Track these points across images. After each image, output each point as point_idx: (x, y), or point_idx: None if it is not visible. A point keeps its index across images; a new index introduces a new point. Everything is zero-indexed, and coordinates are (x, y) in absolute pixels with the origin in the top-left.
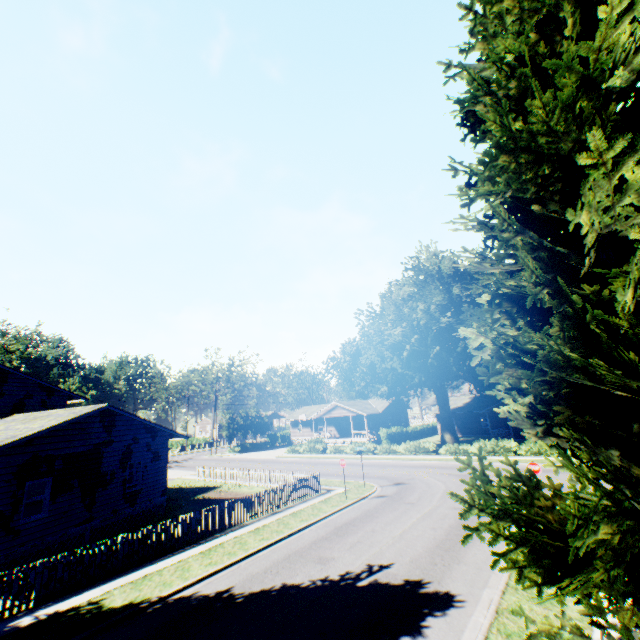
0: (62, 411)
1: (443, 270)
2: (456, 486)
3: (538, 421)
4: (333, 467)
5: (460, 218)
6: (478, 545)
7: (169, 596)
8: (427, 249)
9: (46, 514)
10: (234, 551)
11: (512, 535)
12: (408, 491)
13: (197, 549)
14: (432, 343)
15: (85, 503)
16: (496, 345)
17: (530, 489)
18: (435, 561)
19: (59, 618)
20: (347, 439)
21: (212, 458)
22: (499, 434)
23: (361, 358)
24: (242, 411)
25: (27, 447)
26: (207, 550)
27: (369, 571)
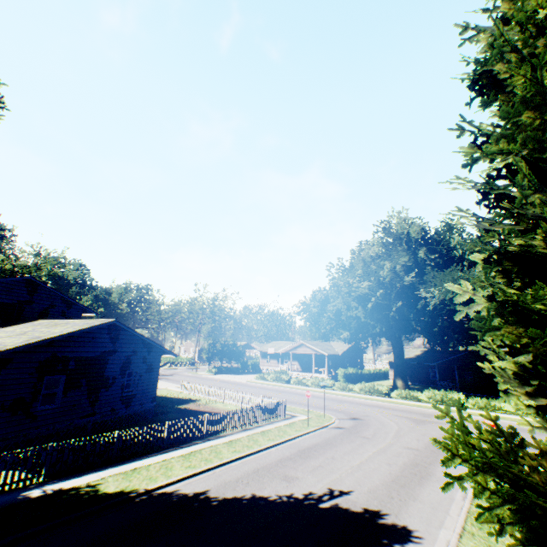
0: (78, 321)
1: (411, 234)
2: (408, 428)
3: (532, 381)
4: (296, 396)
5: (457, 179)
6: (432, 486)
7: (154, 490)
8: (398, 214)
9: (58, 405)
10: (210, 458)
11: (499, 491)
12: (364, 426)
13: (179, 452)
14: (395, 298)
15: (90, 400)
16: (491, 302)
17: (513, 446)
18: (392, 495)
19: (62, 495)
20: (308, 373)
21: (193, 375)
22: (446, 386)
23: (329, 305)
24: (221, 339)
25: (48, 347)
26: (187, 454)
27: (330, 495)
